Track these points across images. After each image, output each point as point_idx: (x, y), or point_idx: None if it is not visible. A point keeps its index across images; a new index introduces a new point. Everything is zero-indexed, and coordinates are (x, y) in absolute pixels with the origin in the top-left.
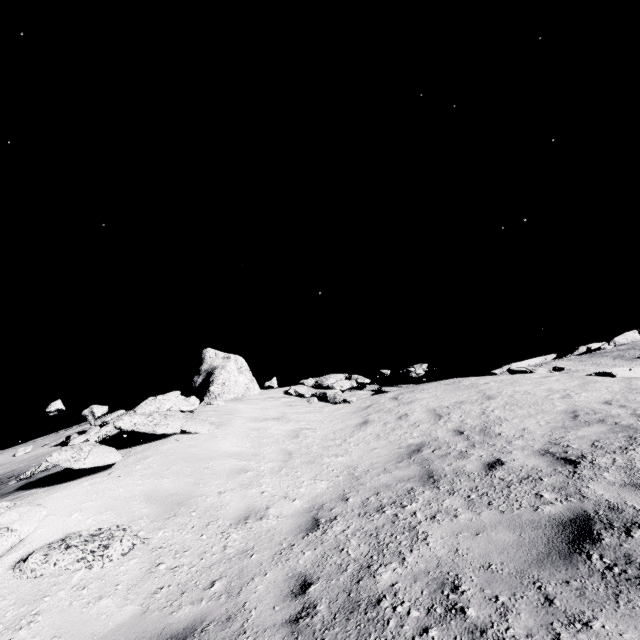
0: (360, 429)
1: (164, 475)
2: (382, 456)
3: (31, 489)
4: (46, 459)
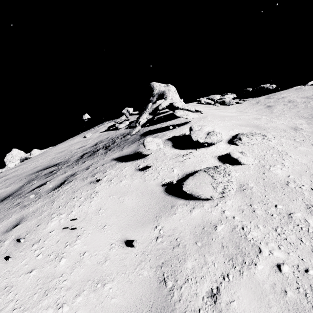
0: (272, 108)
1: (228, 120)
2: (310, 112)
3: (154, 134)
4: (175, 114)
